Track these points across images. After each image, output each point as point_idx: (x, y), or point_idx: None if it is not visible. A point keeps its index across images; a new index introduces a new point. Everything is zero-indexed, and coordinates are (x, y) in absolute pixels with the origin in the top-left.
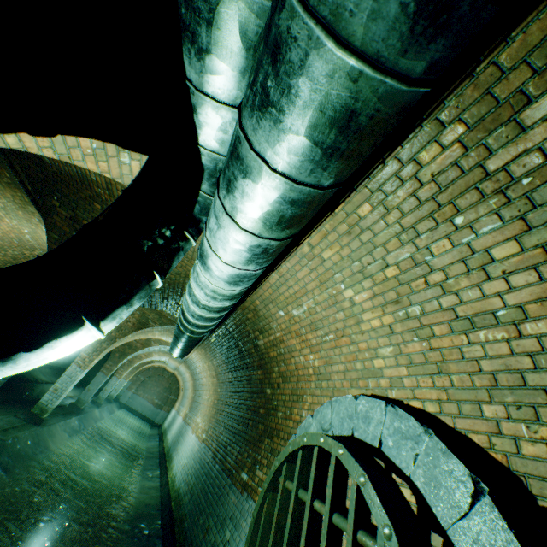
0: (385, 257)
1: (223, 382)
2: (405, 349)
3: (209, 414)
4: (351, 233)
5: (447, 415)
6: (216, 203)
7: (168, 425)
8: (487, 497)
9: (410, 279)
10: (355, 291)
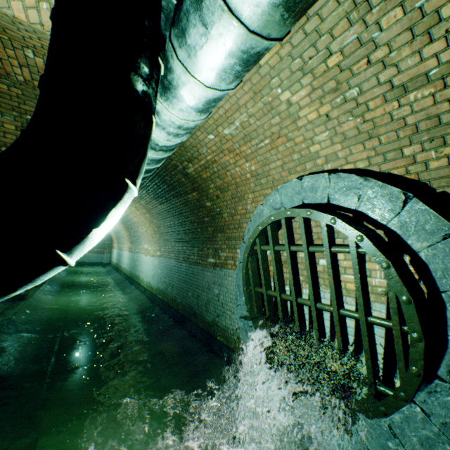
0: (329, 46)
1: (157, 214)
2: (340, 130)
3: (155, 240)
4: (295, 25)
5: (374, 166)
6: (207, 2)
7: (117, 260)
8: (414, 198)
9: (353, 64)
10: (292, 92)
